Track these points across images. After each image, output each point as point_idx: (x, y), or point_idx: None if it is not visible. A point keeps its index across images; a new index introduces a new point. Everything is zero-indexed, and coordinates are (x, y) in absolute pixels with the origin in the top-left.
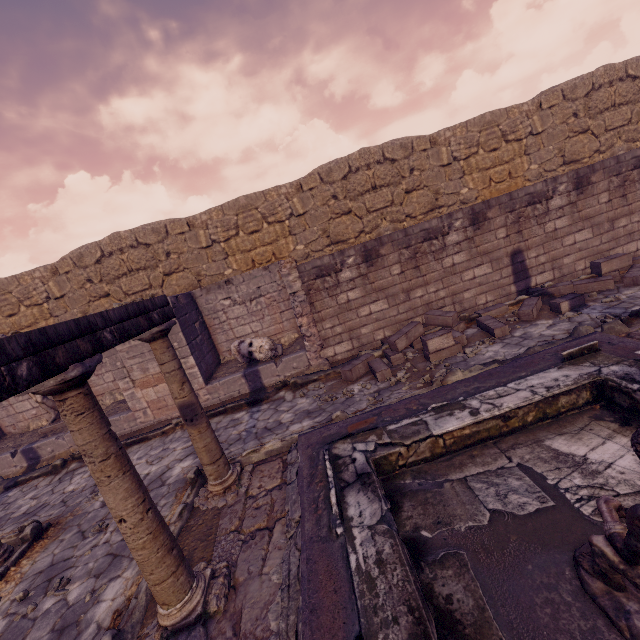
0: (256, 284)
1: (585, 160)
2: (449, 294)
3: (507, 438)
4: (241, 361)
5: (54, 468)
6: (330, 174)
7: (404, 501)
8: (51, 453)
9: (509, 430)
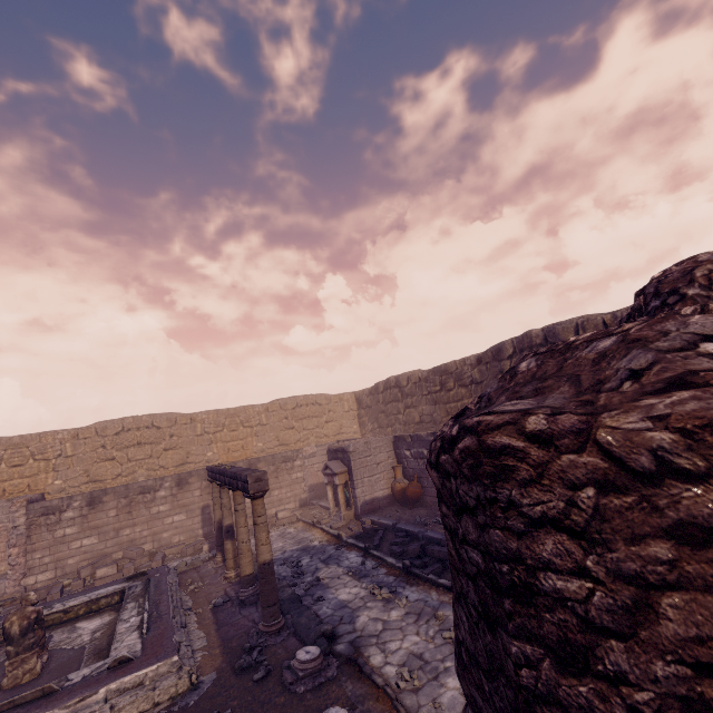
0: None
1: (292, 445)
2: (152, 533)
3: (64, 624)
4: None
5: None
6: (105, 430)
7: None
8: None
9: (67, 619)
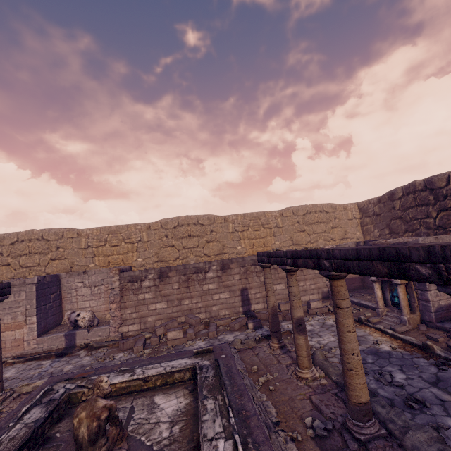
0: (102, 277)
1: (303, 245)
2: (204, 306)
3: (143, 392)
4: (69, 325)
5: None
6: (167, 224)
7: (66, 419)
8: None
9: (146, 388)
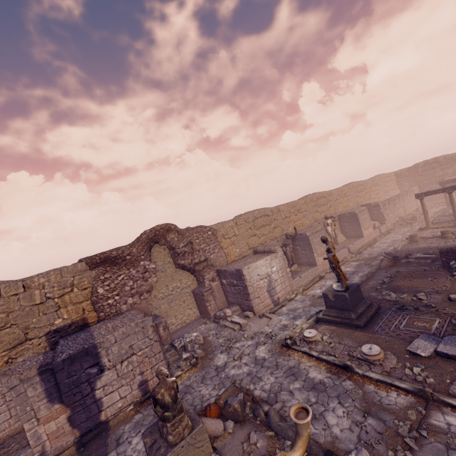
0: None
1: (387, 192)
2: (398, 214)
3: None
4: (372, 227)
5: (365, 248)
6: (354, 186)
7: None
8: (352, 249)
9: None
